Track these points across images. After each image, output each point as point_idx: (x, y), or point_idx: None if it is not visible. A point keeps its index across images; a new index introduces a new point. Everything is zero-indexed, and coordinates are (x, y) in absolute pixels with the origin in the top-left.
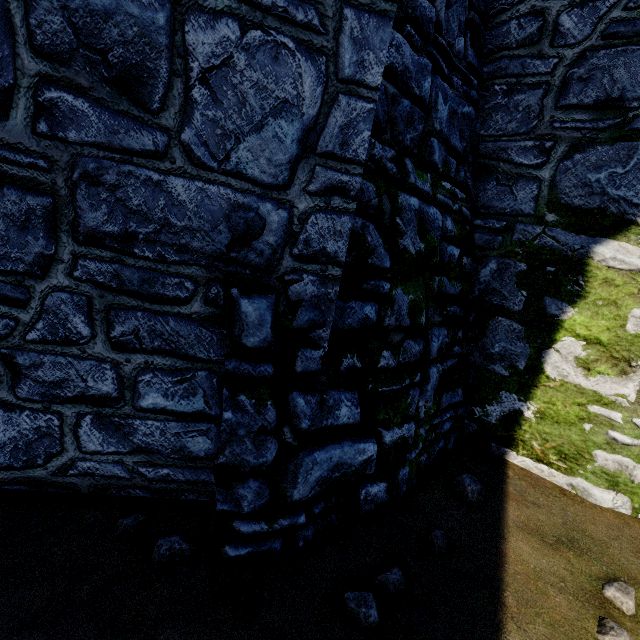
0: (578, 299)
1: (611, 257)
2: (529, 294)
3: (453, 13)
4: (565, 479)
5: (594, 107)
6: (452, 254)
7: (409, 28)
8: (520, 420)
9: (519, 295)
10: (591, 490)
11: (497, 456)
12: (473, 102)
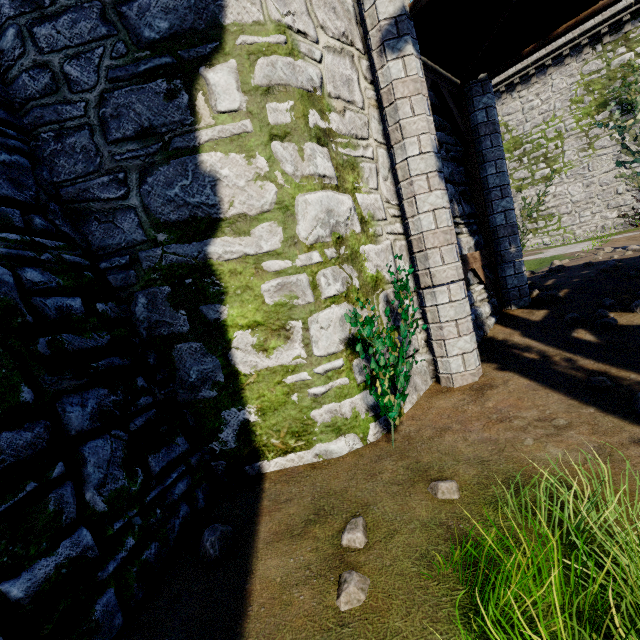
0: (224, 296)
1: (223, 252)
2: (187, 311)
3: None
4: (310, 453)
5: (137, 137)
6: (64, 306)
7: None
8: (251, 428)
9: (180, 316)
10: (330, 448)
11: (255, 476)
12: (22, 152)
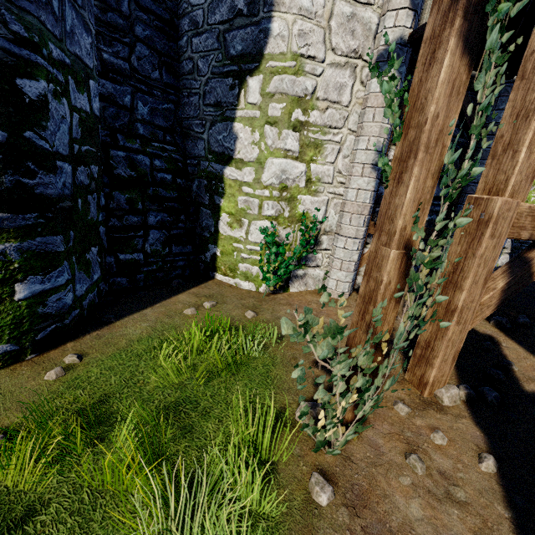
0: (224, 195)
1: (229, 174)
2: (210, 195)
3: (145, 62)
4: (233, 281)
5: (214, 105)
6: (164, 177)
7: (112, 75)
8: (216, 257)
9: (207, 196)
10: (241, 283)
11: (211, 277)
12: (174, 101)
